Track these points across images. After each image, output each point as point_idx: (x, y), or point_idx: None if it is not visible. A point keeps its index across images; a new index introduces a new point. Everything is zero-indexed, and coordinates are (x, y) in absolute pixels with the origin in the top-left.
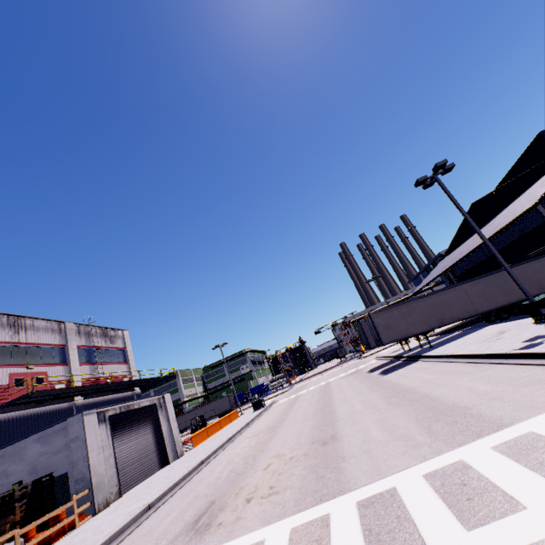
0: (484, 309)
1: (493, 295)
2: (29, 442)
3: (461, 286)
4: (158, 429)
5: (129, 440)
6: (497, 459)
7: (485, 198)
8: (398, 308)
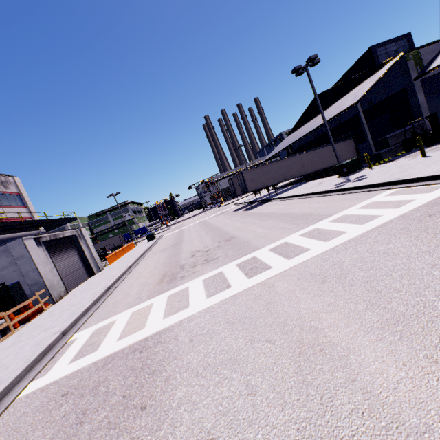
0: (309, 171)
1: (316, 162)
2: None
3: (300, 155)
4: (82, 253)
5: (62, 259)
6: (332, 224)
7: (325, 93)
8: (261, 168)
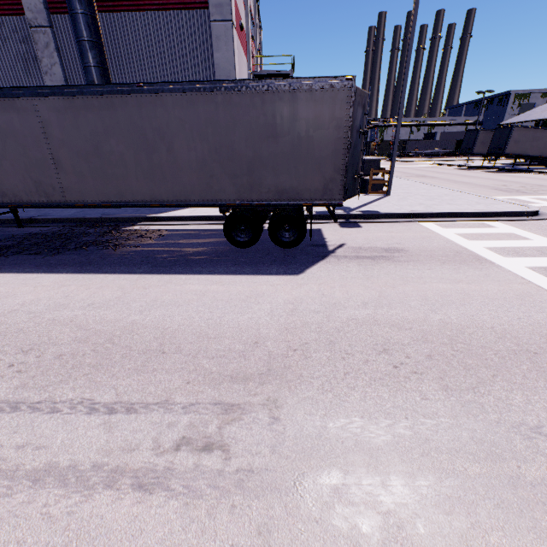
0: None
1: None
2: None
3: None
4: None
5: None
6: None
7: None
8: (535, 131)
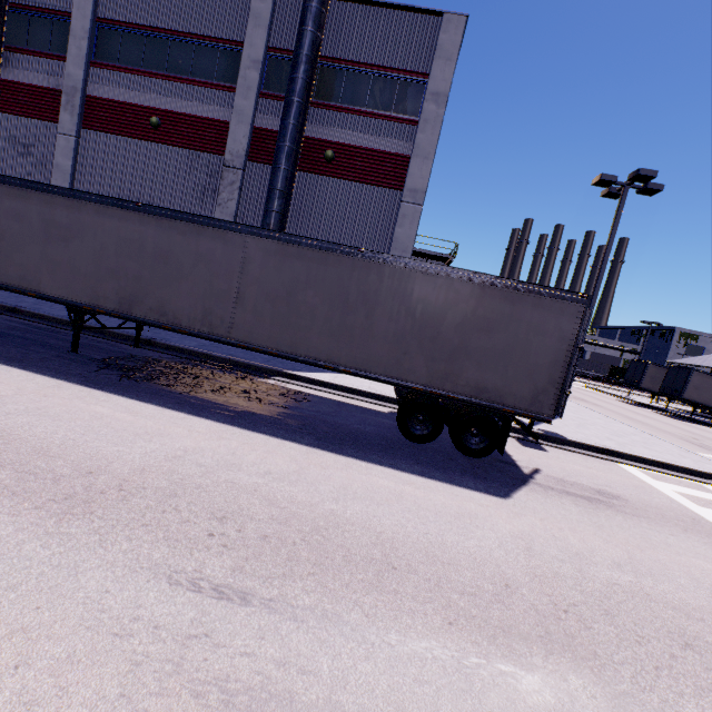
0: None
1: None
2: None
3: None
4: None
5: None
6: None
7: None
8: None
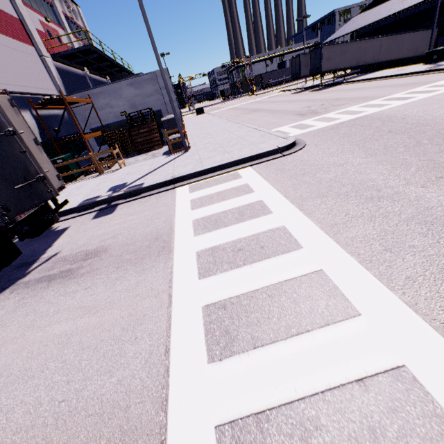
0: (382, 60)
1: (392, 51)
2: (123, 85)
3: (381, 39)
4: None
5: None
6: None
7: None
8: (341, 46)
